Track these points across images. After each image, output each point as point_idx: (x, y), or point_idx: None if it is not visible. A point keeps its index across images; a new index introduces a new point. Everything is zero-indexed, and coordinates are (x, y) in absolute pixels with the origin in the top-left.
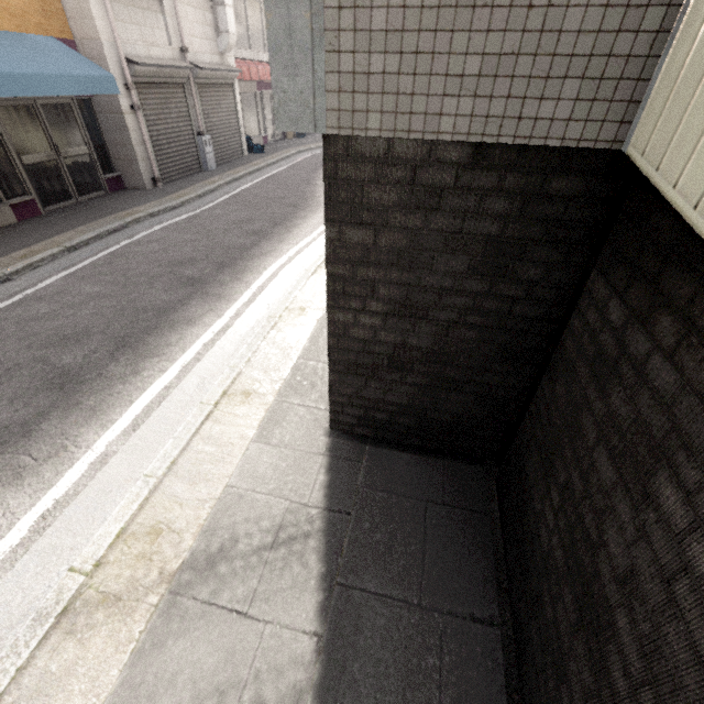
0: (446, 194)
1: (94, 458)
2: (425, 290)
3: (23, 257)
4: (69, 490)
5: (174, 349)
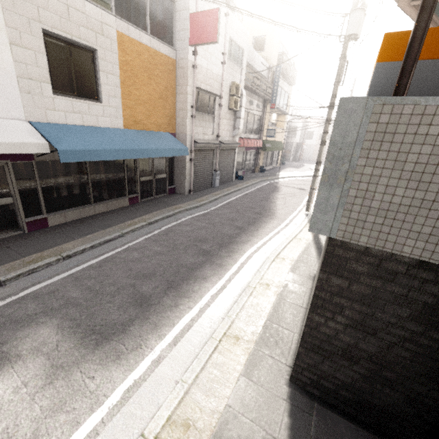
0: (399, 275)
1: (154, 357)
2: (376, 320)
3: (130, 225)
4: (141, 375)
5: (196, 295)
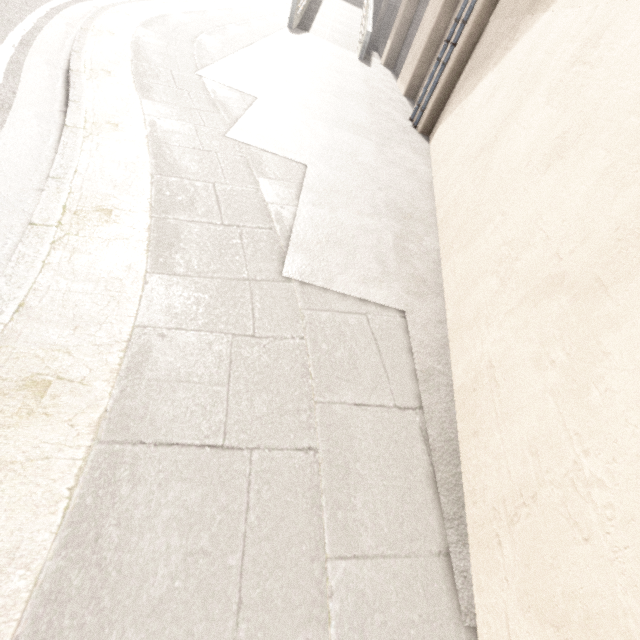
0: None
1: None
2: None
3: None
4: None
5: None
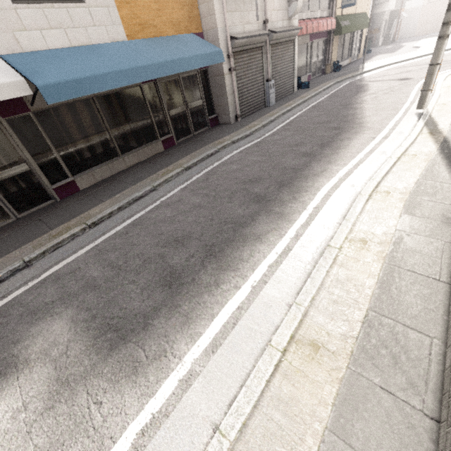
0: None
1: (182, 374)
2: None
3: (163, 174)
4: (162, 406)
5: (245, 265)
